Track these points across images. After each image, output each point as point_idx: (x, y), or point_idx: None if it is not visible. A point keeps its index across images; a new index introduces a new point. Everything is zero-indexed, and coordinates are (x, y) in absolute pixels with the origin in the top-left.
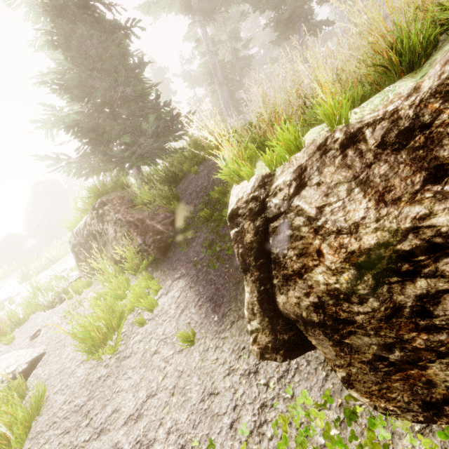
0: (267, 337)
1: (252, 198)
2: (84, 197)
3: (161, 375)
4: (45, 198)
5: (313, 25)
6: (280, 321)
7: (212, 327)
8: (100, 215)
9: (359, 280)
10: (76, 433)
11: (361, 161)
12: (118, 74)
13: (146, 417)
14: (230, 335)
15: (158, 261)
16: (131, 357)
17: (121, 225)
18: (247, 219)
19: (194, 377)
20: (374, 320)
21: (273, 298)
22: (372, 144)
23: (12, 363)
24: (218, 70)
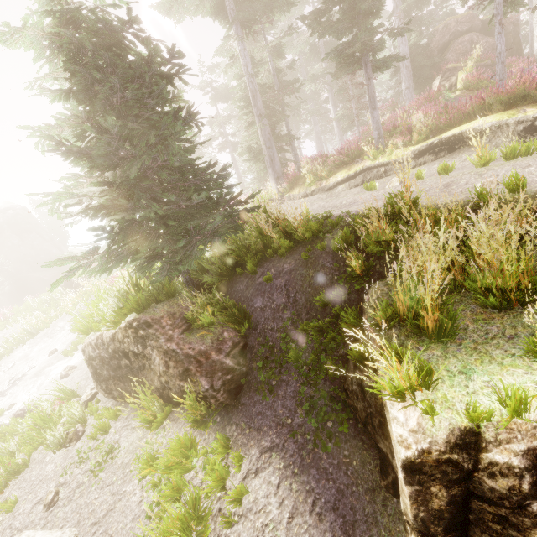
0: None
1: (449, 460)
2: (115, 309)
3: None
4: (8, 234)
5: (383, 61)
6: None
7: None
8: (141, 336)
9: None
10: None
11: None
12: (168, 151)
13: None
14: None
15: (227, 406)
16: None
17: (177, 359)
18: (437, 481)
19: None
20: None
21: None
22: None
23: None
24: (259, 98)
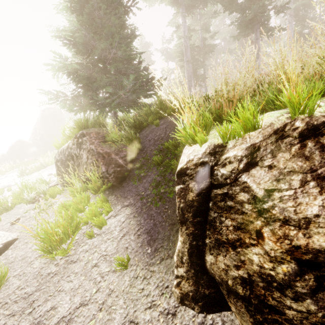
0: (190, 286)
1: (202, 162)
2: (70, 127)
3: (95, 288)
4: (49, 120)
5: (268, 29)
6: (204, 277)
7: (145, 258)
8: (79, 143)
9: (299, 277)
10: (20, 318)
11: (321, 155)
12: (113, 39)
13: (75, 324)
14: (158, 270)
15: (114, 187)
16: (76, 263)
17: (93, 154)
18: (193, 179)
19: (121, 299)
20: (306, 322)
21: (203, 255)
22: None
23: None
24: (188, 51)
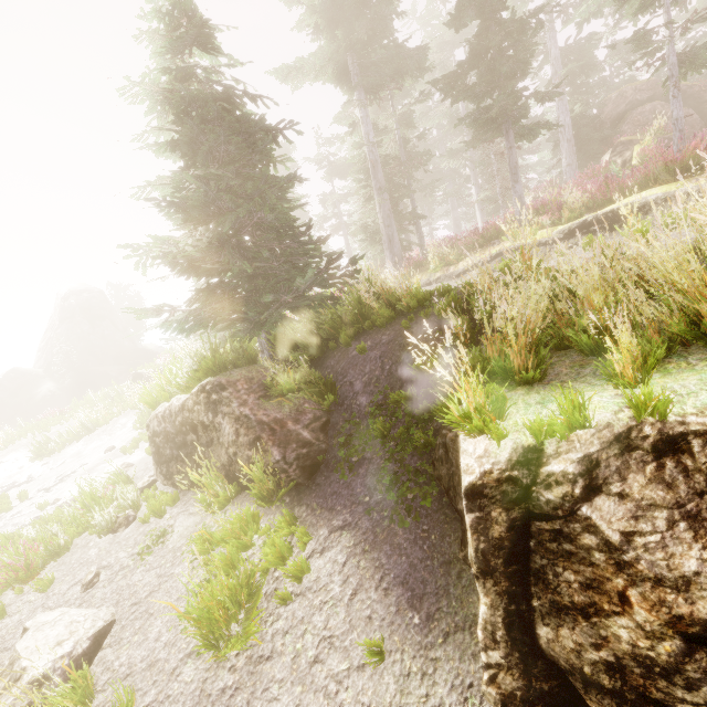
0: (515, 680)
1: (509, 478)
2: (190, 370)
3: (331, 705)
4: (79, 319)
5: (528, 129)
6: (539, 663)
7: (412, 634)
8: (213, 401)
9: (688, 658)
10: None
11: (687, 483)
12: (265, 203)
13: None
14: (445, 657)
15: (300, 487)
16: (273, 659)
17: (249, 426)
18: (497, 504)
19: None
20: None
21: (531, 627)
22: (703, 462)
23: (66, 635)
24: (379, 170)
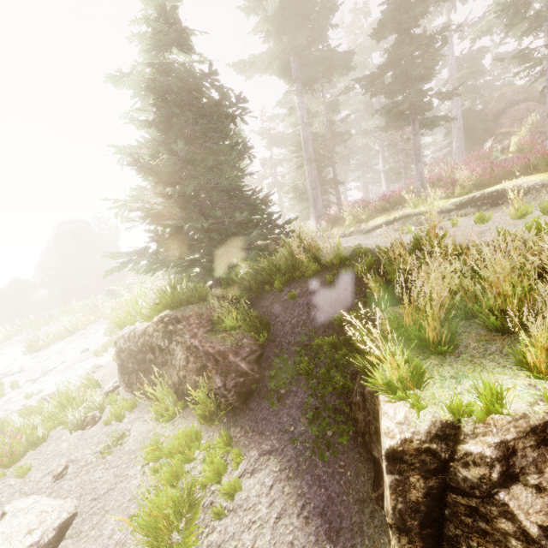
0: None
1: (428, 449)
2: (152, 304)
3: None
4: (69, 242)
5: (430, 120)
6: None
7: None
8: (169, 331)
9: None
10: None
11: None
12: (221, 174)
13: None
14: None
15: (236, 409)
16: None
17: (197, 355)
18: (415, 471)
19: None
20: None
21: None
22: None
23: (36, 525)
24: (310, 144)
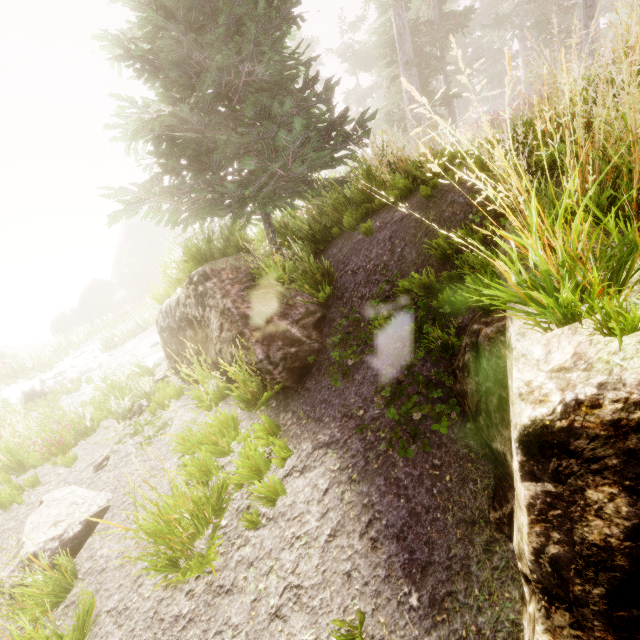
0: None
1: None
2: (177, 261)
3: None
4: (139, 236)
5: None
6: None
7: (406, 622)
8: (200, 294)
9: None
10: None
11: None
12: (243, 37)
13: None
14: None
15: (288, 391)
16: (232, 595)
17: (231, 320)
18: (605, 476)
19: None
20: None
21: None
22: None
23: (63, 517)
24: (407, 38)
